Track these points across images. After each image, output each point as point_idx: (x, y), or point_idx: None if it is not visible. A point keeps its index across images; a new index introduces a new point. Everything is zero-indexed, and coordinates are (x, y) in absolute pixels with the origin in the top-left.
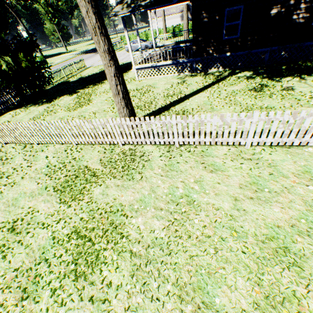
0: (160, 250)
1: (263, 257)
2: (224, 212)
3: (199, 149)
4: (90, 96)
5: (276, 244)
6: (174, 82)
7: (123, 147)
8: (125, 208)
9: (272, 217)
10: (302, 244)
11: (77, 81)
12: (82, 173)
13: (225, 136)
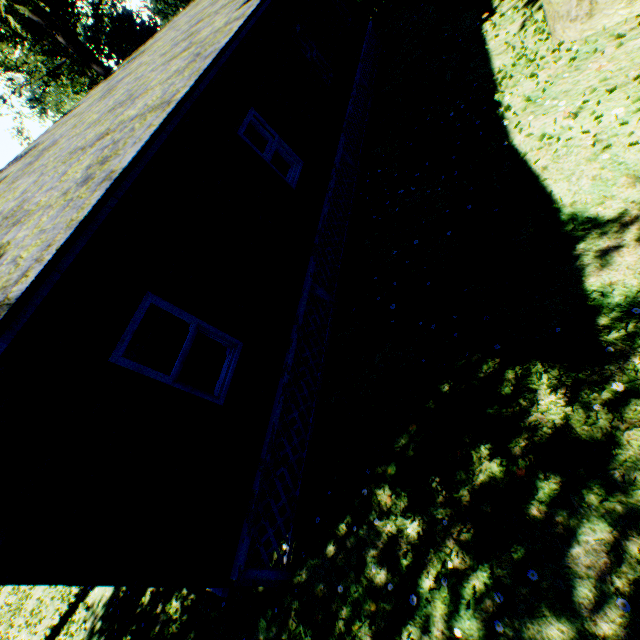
0: None
1: None
2: None
3: None
4: None
5: None
6: None
7: None
8: None
9: None
10: None
11: None
12: None
13: None
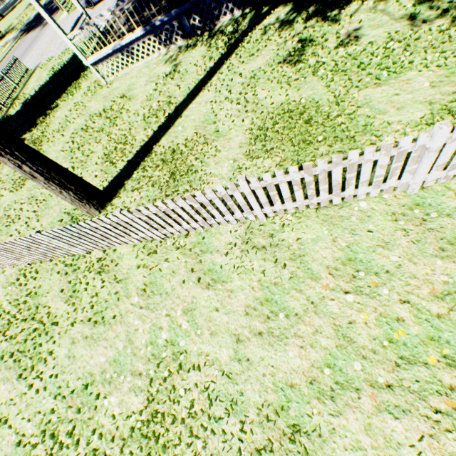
0: (139, 447)
1: (264, 448)
2: (221, 367)
3: (193, 238)
4: (40, 147)
5: (285, 420)
6: (161, 74)
7: (90, 257)
8: (96, 379)
9: (285, 369)
10: (321, 416)
11: (21, 113)
12: (40, 323)
13: (217, 216)
